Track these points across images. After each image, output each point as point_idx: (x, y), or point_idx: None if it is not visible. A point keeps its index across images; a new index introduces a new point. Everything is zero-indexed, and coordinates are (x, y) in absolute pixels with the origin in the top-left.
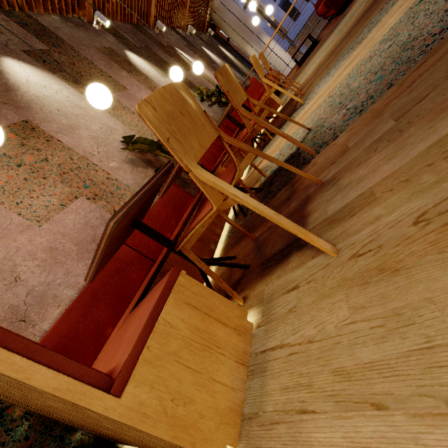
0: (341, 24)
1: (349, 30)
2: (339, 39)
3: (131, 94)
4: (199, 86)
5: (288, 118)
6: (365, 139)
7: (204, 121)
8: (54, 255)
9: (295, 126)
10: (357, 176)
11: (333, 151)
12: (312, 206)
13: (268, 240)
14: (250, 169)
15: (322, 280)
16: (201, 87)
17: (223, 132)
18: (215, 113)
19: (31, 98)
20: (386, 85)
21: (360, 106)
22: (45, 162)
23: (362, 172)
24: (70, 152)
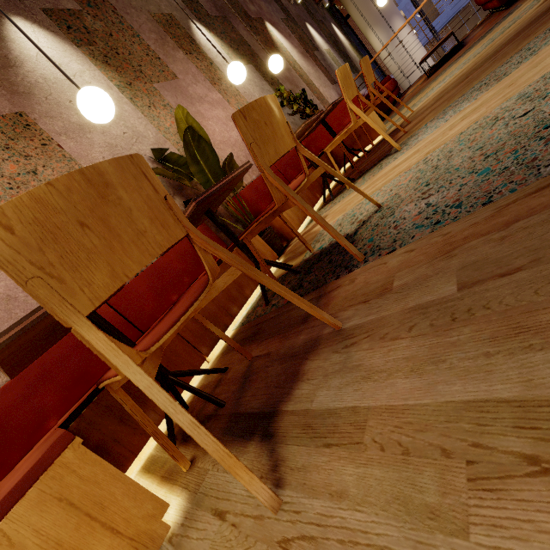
0: (498, 28)
1: (500, 46)
2: (483, 56)
3: (182, 86)
4: (280, 85)
5: (351, 185)
6: (413, 289)
7: (149, 222)
8: (10, 307)
9: (374, 184)
10: (370, 361)
11: (377, 276)
12: (311, 364)
13: (256, 377)
14: (311, 222)
15: (242, 543)
16: (282, 88)
17: (196, 230)
18: (296, 125)
19: (36, 80)
20: (485, 194)
21: (441, 210)
22: (32, 176)
23: (378, 360)
24: (71, 165)
